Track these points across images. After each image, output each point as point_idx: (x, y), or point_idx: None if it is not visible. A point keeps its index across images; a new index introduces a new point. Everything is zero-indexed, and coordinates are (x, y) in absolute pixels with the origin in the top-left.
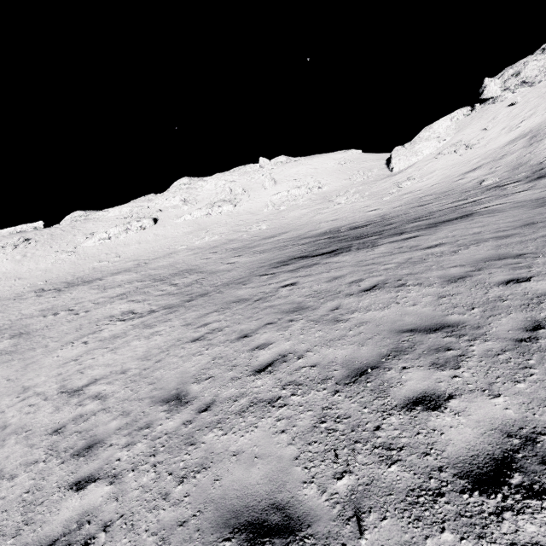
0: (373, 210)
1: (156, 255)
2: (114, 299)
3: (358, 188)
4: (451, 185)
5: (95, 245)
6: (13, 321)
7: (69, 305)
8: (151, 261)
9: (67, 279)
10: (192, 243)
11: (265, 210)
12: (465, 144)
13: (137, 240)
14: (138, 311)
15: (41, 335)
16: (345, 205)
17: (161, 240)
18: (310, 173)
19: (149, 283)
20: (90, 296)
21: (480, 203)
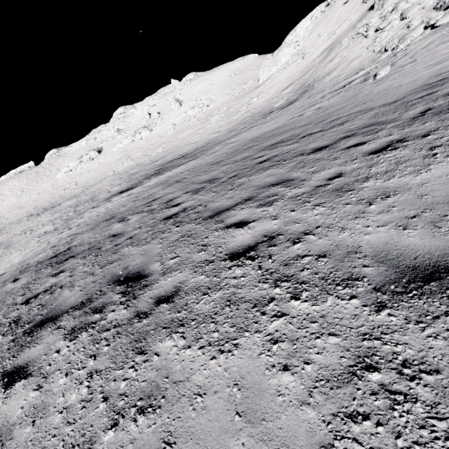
0: (217, 132)
1: (95, 181)
2: (50, 222)
3: (230, 104)
4: (268, 104)
5: (63, 177)
6: (9, 238)
7: (33, 227)
8: (90, 187)
9: (46, 205)
10: (117, 169)
11: (169, 132)
12: (302, 53)
13: (88, 169)
14: (47, 232)
15: (13, 247)
16: (213, 124)
17: (102, 167)
18: (206, 90)
19: (71, 209)
20: (45, 220)
21: (232, 138)
